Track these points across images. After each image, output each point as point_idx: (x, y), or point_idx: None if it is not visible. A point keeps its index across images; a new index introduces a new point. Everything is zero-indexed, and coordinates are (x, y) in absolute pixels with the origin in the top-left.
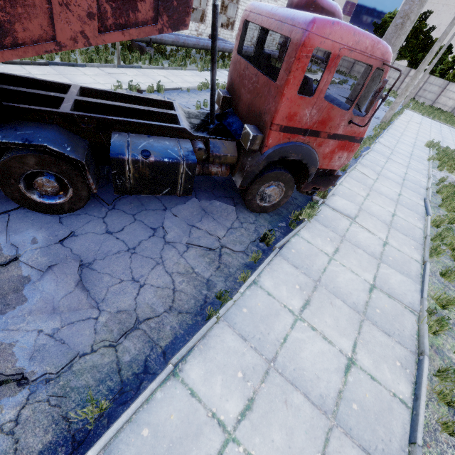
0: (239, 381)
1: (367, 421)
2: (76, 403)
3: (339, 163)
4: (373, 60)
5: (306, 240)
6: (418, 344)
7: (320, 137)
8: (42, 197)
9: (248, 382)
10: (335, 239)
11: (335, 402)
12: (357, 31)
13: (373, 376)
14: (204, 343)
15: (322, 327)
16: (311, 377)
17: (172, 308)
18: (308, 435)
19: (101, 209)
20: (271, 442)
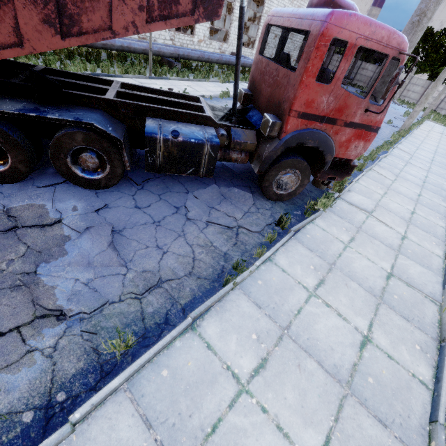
0: (253, 342)
1: (383, 395)
2: (105, 339)
3: (355, 152)
4: (389, 49)
5: (321, 228)
6: (440, 332)
7: (337, 125)
8: (83, 173)
9: (262, 344)
10: (350, 229)
11: (350, 373)
12: (373, 22)
13: (390, 355)
14: (220, 306)
15: (337, 305)
16: (325, 348)
17: (192, 274)
18: (322, 399)
19: (131, 188)
20: (283, 399)
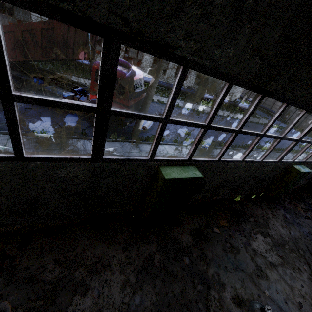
0: None
1: None
2: None
3: None
4: (118, 76)
5: None
6: None
7: None
8: None
9: None
10: (118, 150)
11: None
12: None
13: None
14: (25, 136)
15: None
16: None
17: (29, 129)
18: None
19: (46, 108)
20: None
